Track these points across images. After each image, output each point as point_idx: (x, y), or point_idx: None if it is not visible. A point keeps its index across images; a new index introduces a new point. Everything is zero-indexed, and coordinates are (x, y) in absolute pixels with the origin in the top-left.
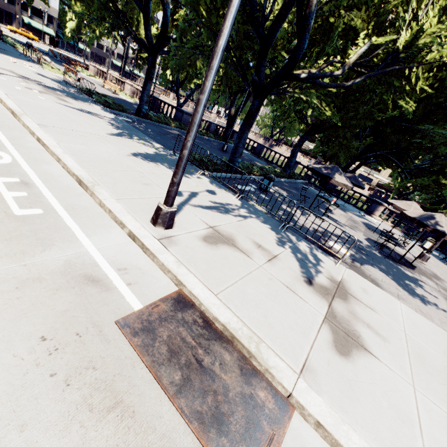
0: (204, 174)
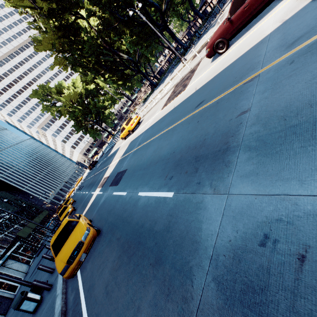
0: None
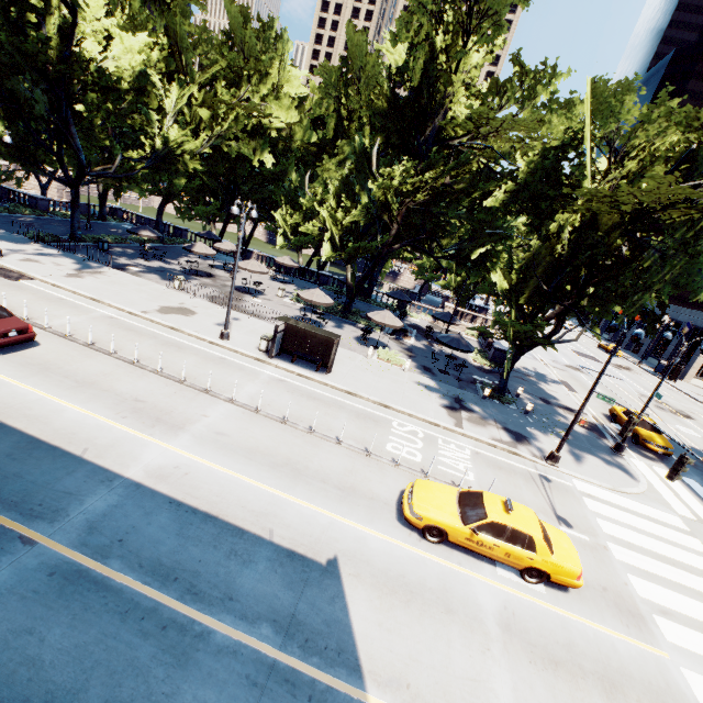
0: (40, 244)
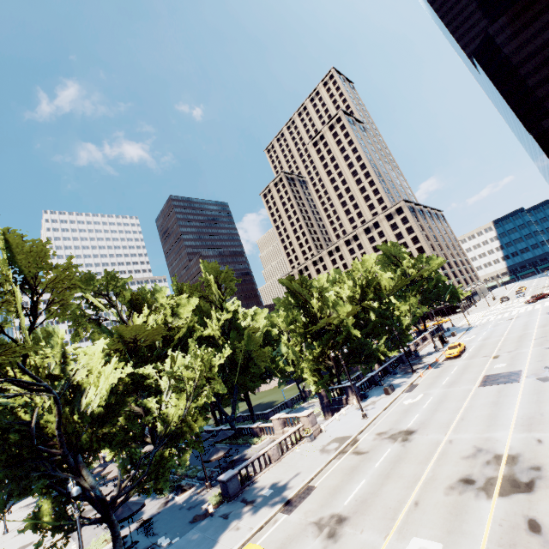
0: None
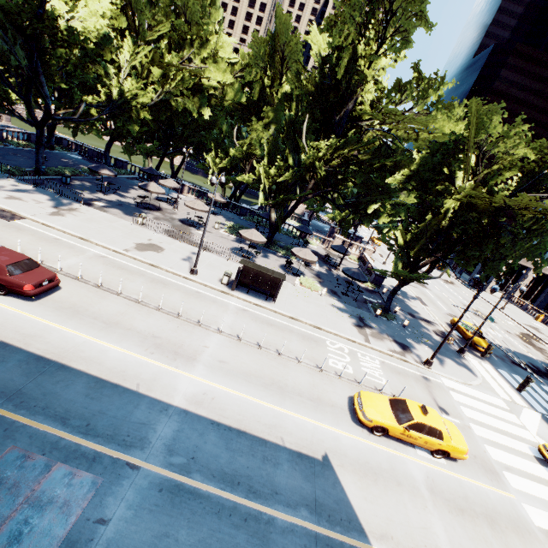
0: (12, 178)
